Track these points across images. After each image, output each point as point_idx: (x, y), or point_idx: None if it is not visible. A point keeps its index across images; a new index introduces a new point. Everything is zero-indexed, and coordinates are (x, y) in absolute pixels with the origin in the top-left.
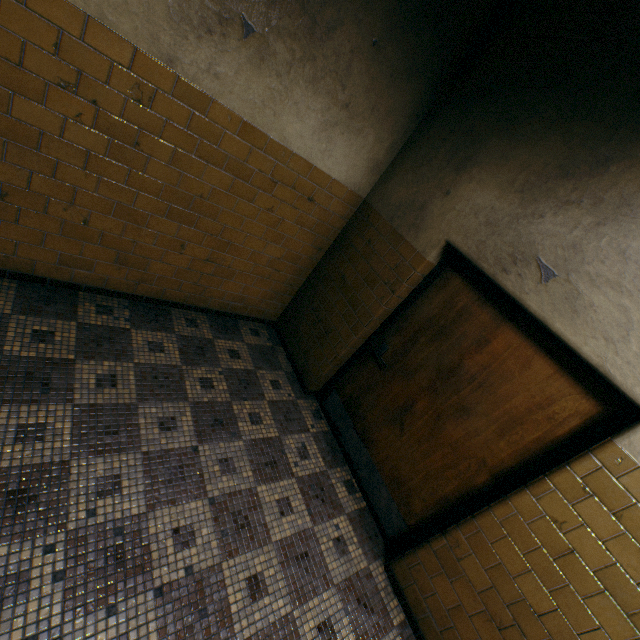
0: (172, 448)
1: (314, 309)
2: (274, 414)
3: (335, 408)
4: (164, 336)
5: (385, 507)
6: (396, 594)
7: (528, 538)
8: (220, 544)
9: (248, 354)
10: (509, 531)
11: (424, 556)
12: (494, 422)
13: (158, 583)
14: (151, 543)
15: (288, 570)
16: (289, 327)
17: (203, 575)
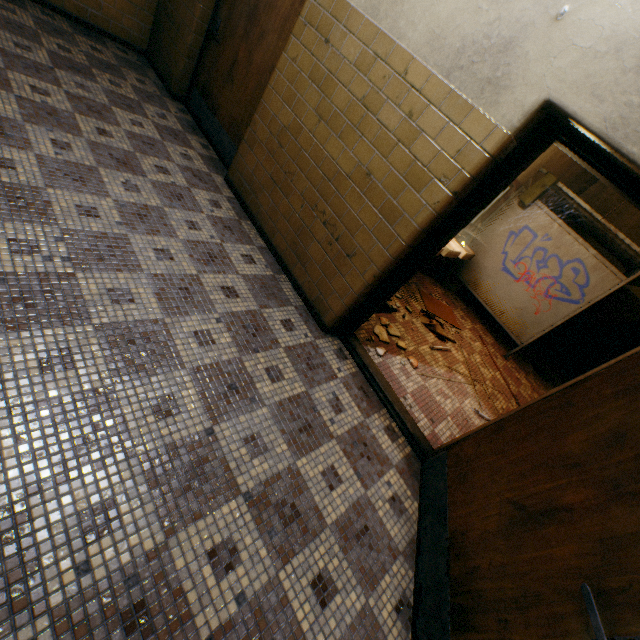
0: (28, 59)
1: (169, 16)
2: (136, 92)
3: (196, 103)
4: (17, 9)
5: (228, 151)
6: (231, 189)
7: (283, 85)
8: (74, 109)
9: (113, 57)
10: (276, 89)
11: (241, 150)
12: (277, 31)
13: (18, 95)
14: (11, 81)
15: (135, 142)
16: (155, 49)
17: (58, 110)
